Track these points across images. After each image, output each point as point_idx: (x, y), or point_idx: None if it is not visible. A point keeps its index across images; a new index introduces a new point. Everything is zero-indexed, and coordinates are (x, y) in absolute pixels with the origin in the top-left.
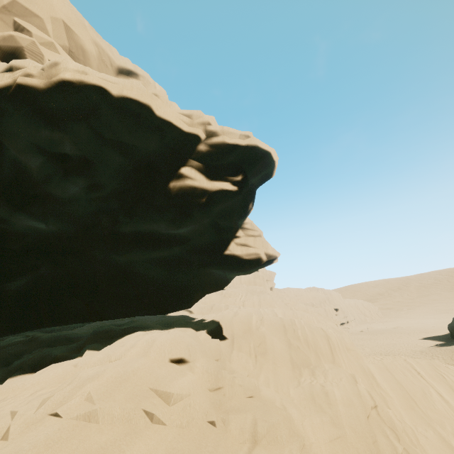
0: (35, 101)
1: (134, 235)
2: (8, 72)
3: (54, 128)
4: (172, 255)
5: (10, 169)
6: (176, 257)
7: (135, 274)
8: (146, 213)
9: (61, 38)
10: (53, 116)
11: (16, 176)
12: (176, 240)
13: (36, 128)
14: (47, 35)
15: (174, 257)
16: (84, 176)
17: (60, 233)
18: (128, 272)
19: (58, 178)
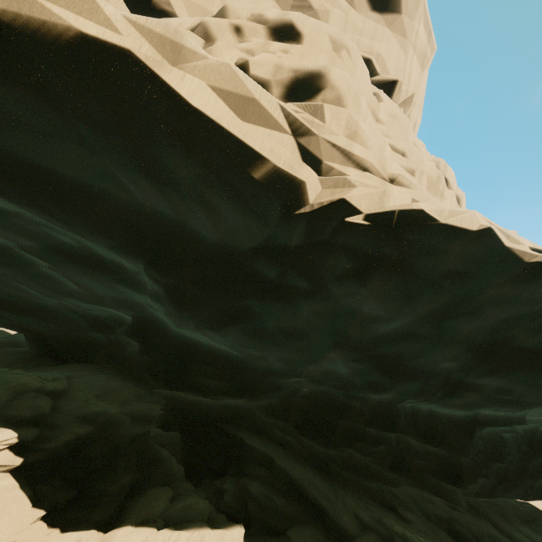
0: None
1: None
2: None
3: None
4: None
5: None
6: None
7: None
8: None
9: None
10: None
11: None
12: None
13: None
14: None
15: None
16: None
17: (538, 430)
18: None
19: None
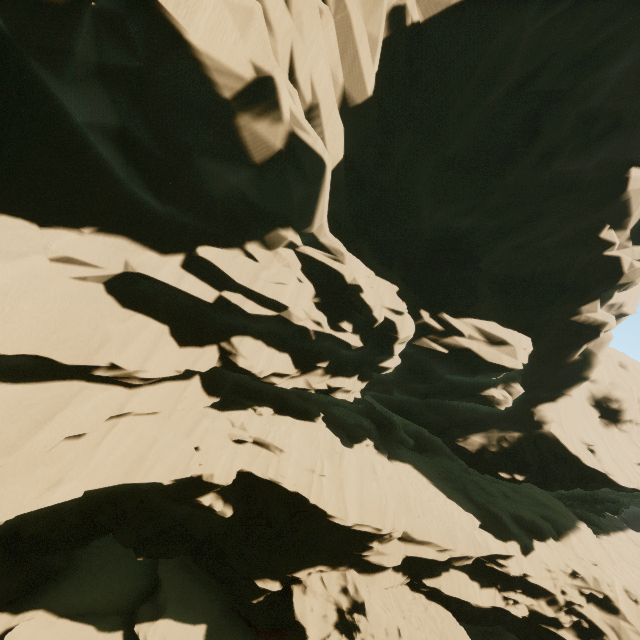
0: None
1: None
2: None
3: None
4: None
5: None
6: None
7: None
8: None
9: None
10: None
11: None
12: None
13: None
14: None
15: None
16: None
17: None
18: None
19: None
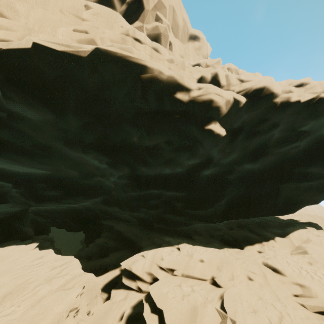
0: (319, 105)
1: (302, 173)
2: (301, 87)
3: (315, 119)
4: (309, 184)
5: (265, 139)
6: (310, 186)
7: (281, 193)
8: (320, 162)
9: (170, 20)
10: (321, 113)
11: (265, 142)
12: (323, 177)
13: (305, 119)
14: (167, 20)
15: (309, 185)
16: (298, 142)
17: (254, 170)
18: (279, 192)
19: (286, 143)
